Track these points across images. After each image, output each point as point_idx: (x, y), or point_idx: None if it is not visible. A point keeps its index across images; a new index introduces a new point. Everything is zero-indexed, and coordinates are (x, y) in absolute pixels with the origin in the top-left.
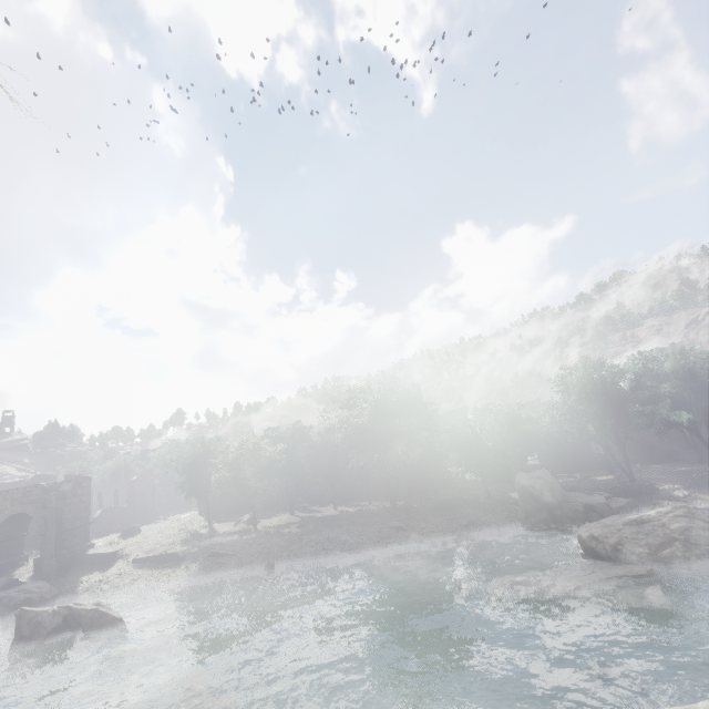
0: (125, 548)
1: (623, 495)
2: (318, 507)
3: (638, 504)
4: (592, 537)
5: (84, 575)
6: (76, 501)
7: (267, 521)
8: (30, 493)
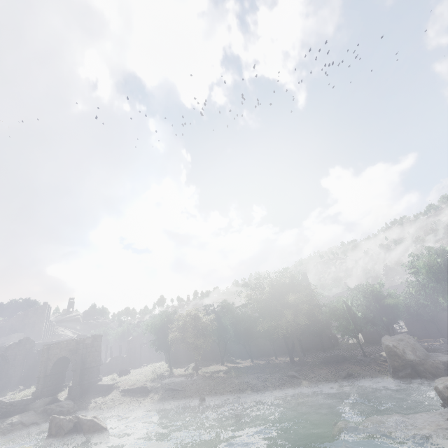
0: (118, 382)
1: None
2: (240, 360)
3: None
4: (447, 388)
5: (94, 398)
6: (93, 350)
7: (206, 368)
8: (70, 344)
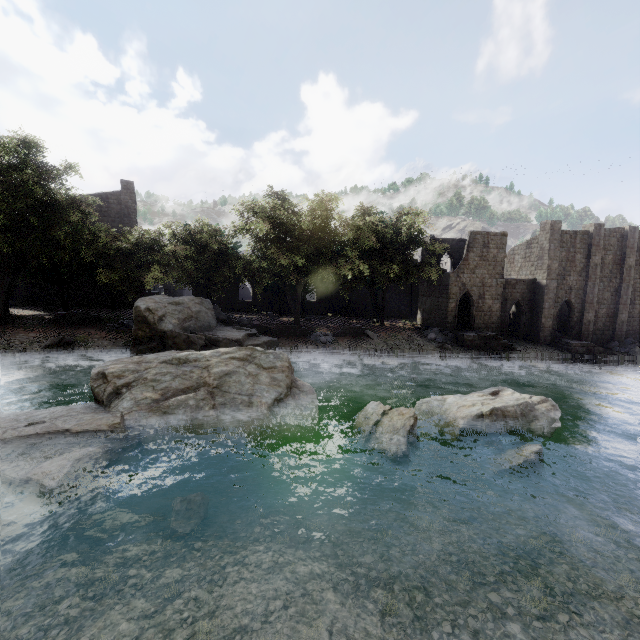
0: None
1: (277, 335)
2: None
3: (281, 345)
4: (102, 375)
5: None
6: None
7: None
8: None
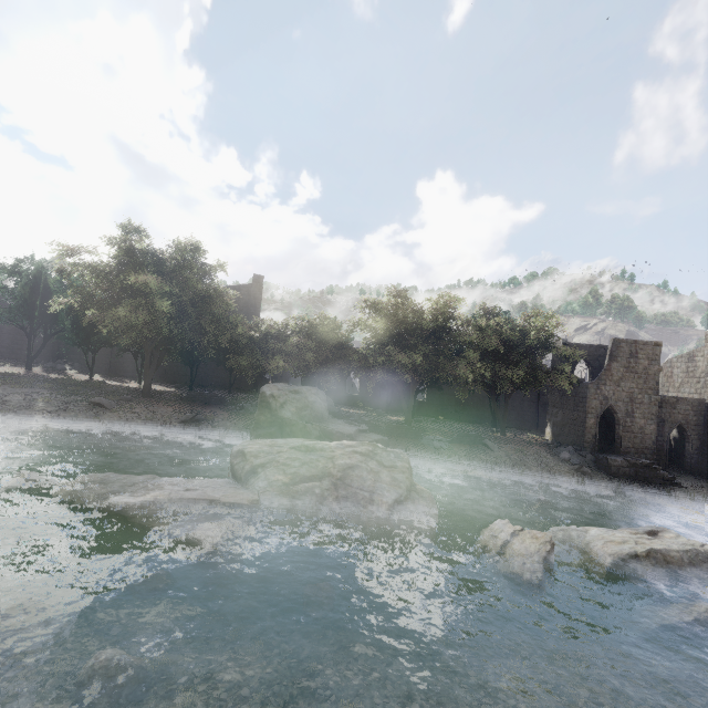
0: None
1: (387, 434)
2: (76, 373)
3: (392, 445)
4: (242, 453)
5: None
6: None
7: None
8: None
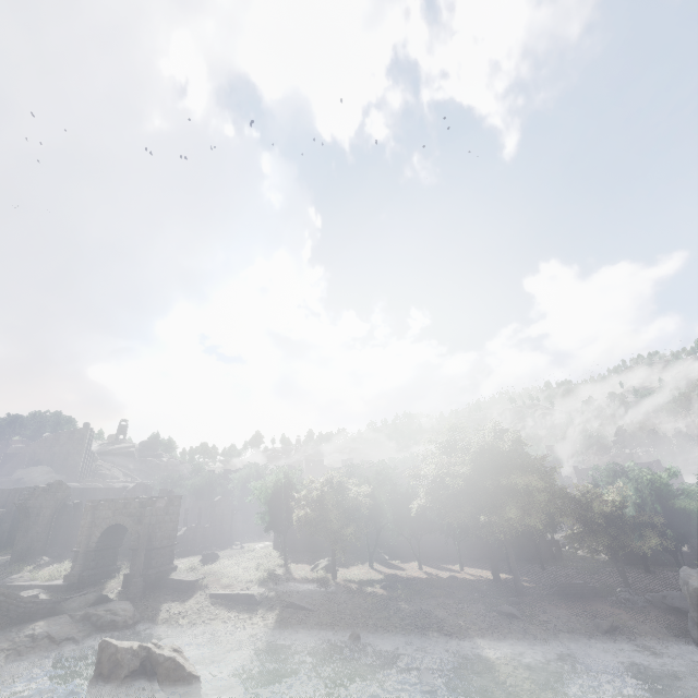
0: (205, 578)
1: None
2: (399, 562)
3: None
4: None
5: (165, 602)
6: (167, 519)
7: (345, 571)
8: (129, 505)
